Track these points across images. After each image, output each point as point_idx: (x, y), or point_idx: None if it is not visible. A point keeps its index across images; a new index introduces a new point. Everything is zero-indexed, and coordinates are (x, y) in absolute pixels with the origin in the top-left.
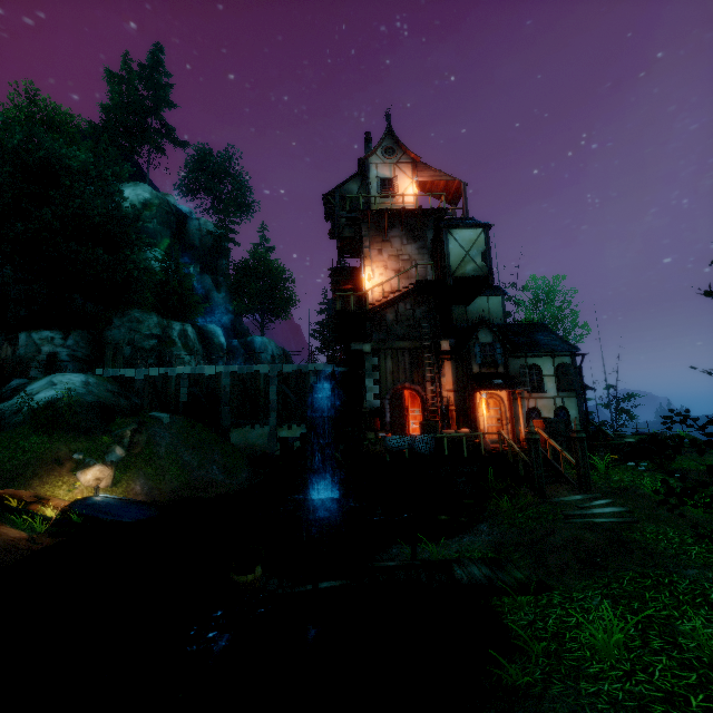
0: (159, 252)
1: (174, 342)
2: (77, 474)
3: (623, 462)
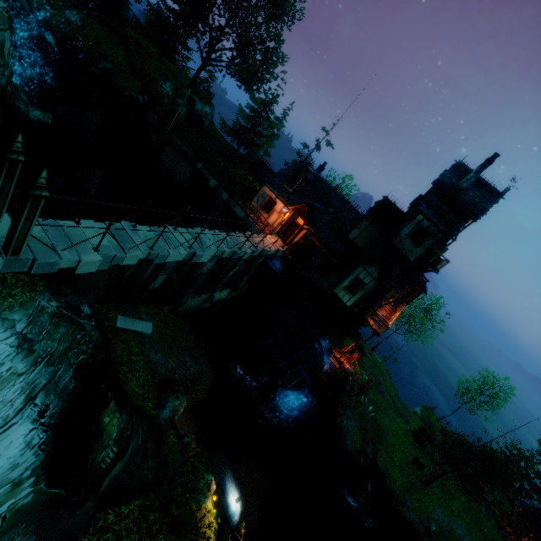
0: None
1: None
2: (205, 503)
3: None
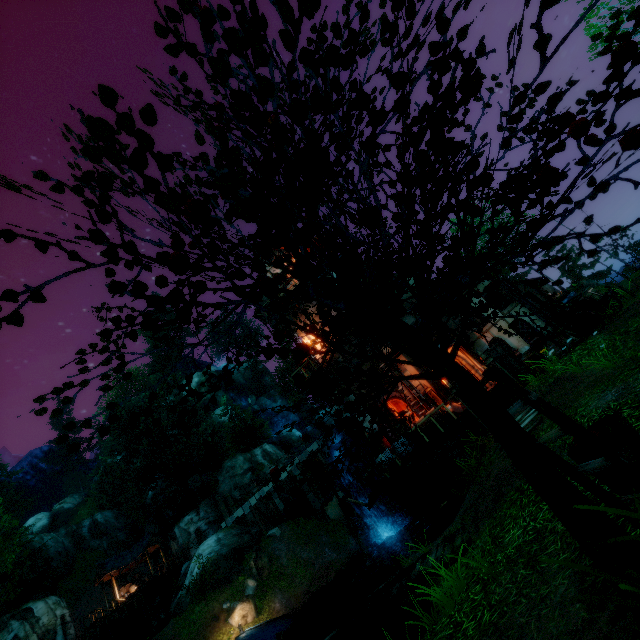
0: (223, 408)
1: (262, 464)
2: (229, 621)
3: (584, 336)
